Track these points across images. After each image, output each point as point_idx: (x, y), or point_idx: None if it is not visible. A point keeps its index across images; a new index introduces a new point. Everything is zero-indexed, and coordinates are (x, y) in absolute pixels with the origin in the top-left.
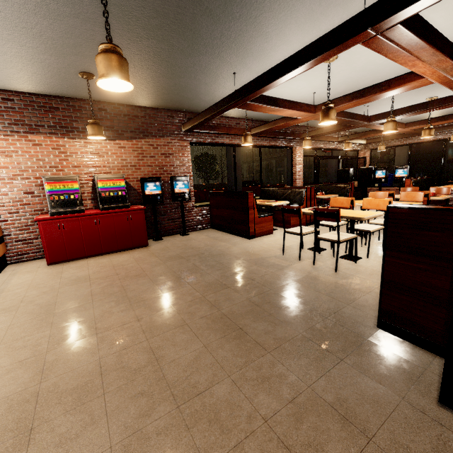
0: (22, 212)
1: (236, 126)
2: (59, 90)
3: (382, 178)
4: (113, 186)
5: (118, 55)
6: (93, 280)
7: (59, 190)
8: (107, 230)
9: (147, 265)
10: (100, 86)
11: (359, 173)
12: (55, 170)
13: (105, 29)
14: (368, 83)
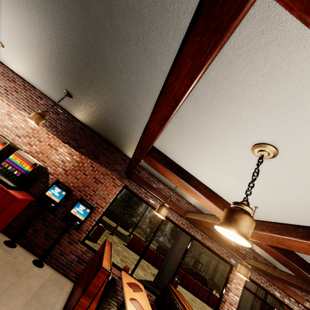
0: None
1: (175, 201)
2: (65, 105)
3: None
4: (18, 164)
5: None
6: None
7: None
8: None
9: None
10: None
11: None
12: (16, 138)
13: (53, 42)
14: None
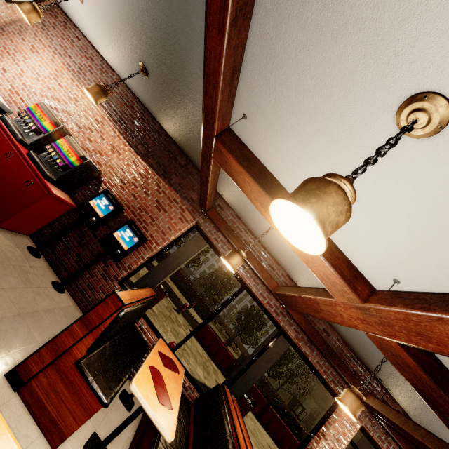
0: None
1: (266, 266)
2: (142, 96)
3: None
4: (65, 152)
5: None
6: None
7: (34, 114)
8: (3, 170)
9: None
10: None
11: None
12: (76, 128)
13: None
14: None
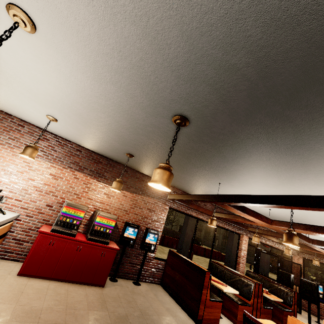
0: (34, 218)
1: (203, 206)
2: (108, 155)
3: (320, 292)
4: (106, 223)
5: (171, 173)
6: (41, 323)
7: (69, 214)
8: (82, 258)
9: (96, 322)
10: (149, 183)
11: (301, 283)
12: (76, 197)
13: (157, 144)
14: (315, 219)
